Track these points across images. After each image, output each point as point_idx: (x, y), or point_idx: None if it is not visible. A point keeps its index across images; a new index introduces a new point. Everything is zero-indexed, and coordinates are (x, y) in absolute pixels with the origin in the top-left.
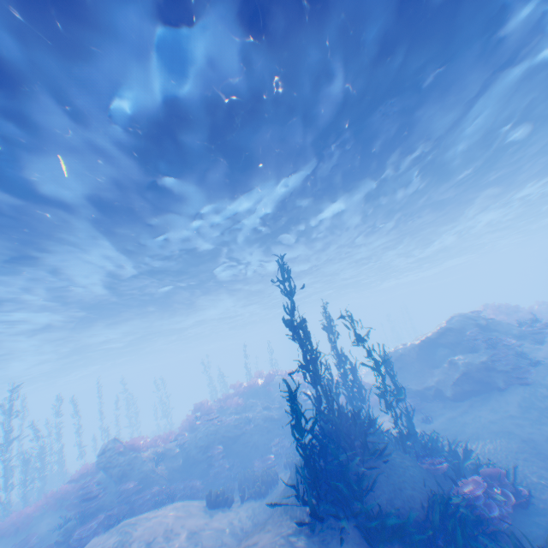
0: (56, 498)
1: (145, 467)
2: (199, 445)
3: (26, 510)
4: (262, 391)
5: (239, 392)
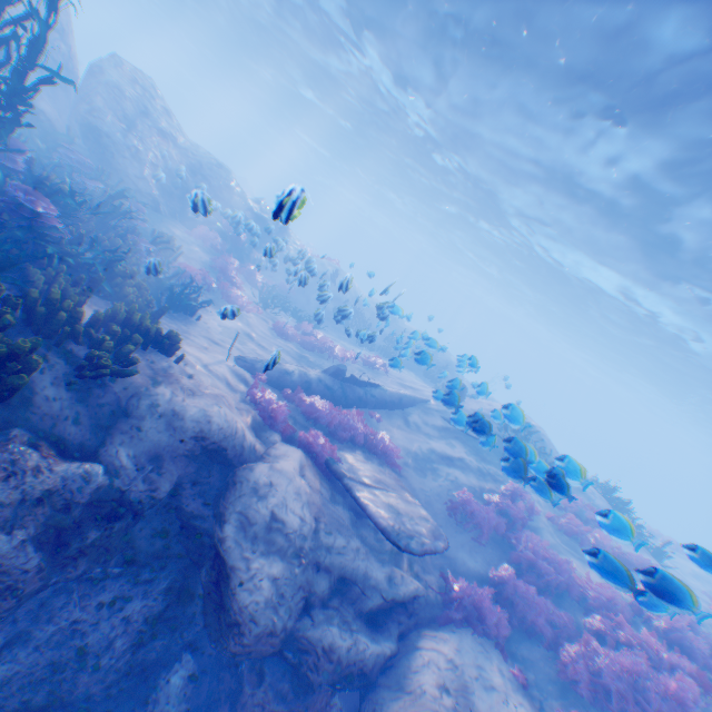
0: None
1: None
2: None
3: None
4: None
5: None
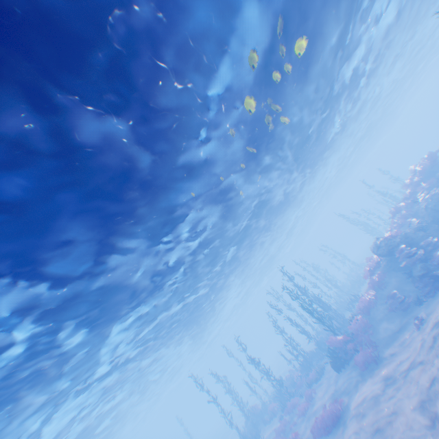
0: (376, 282)
1: (420, 233)
2: (438, 209)
3: (365, 294)
4: (435, 170)
5: (416, 183)
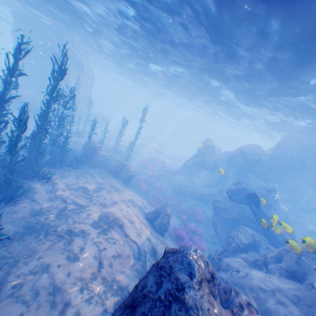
0: None
1: None
2: None
3: None
4: None
5: None
